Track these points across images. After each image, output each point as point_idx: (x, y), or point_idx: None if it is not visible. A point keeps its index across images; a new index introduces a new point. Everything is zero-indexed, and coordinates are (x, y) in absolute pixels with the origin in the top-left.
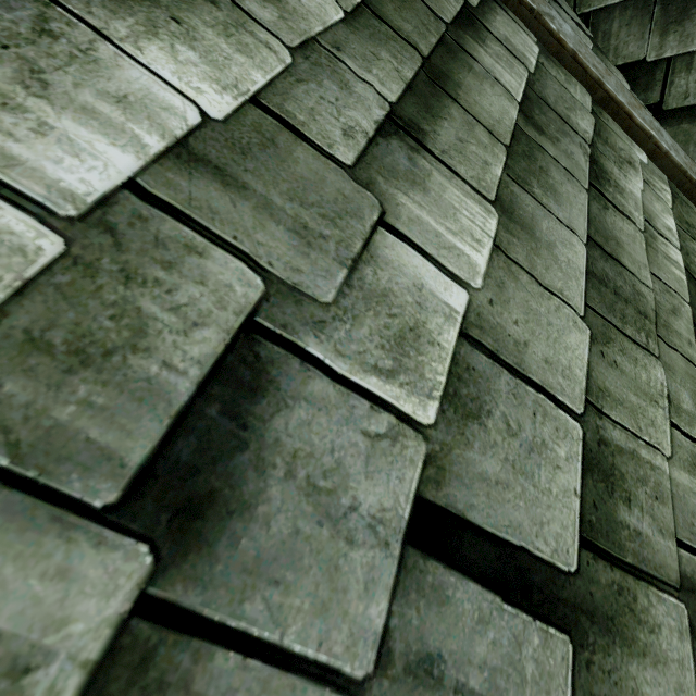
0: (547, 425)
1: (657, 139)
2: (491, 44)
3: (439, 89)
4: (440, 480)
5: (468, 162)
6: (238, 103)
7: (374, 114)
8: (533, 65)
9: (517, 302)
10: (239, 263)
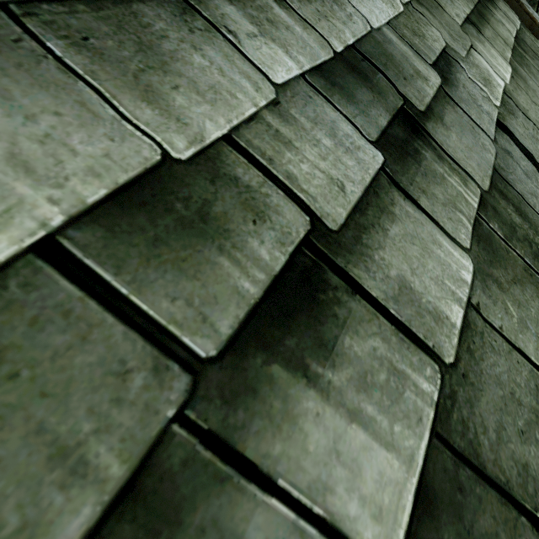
0: (538, 136)
1: None
2: (498, 11)
3: (482, 18)
4: (504, 120)
5: (497, 46)
6: None
7: (462, 15)
8: (518, 27)
9: (522, 97)
10: (439, 34)
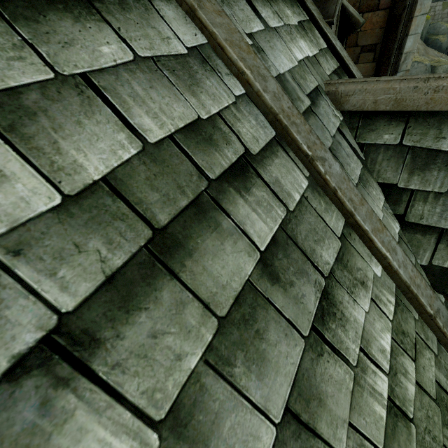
0: None
1: (390, 260)
2: (256, 190)
3: (160, 266)
4: None
5: (149, 367)
6: None
7: (19, 343)
8: (295, 202)
9: None
10: None
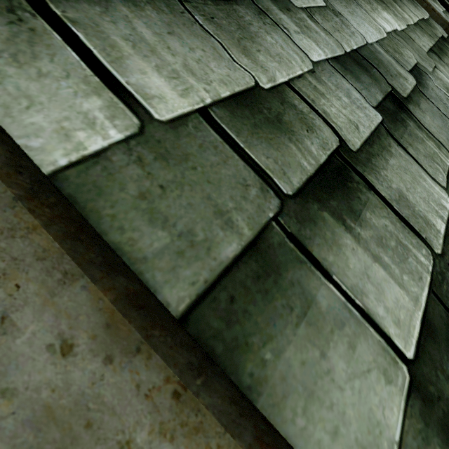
0: None
1: None
2: None
3: (441, 51)
4: None
5: None
6: (400, 29)
7: (427, 46)
8: None
9: None
10: (412, 54)
